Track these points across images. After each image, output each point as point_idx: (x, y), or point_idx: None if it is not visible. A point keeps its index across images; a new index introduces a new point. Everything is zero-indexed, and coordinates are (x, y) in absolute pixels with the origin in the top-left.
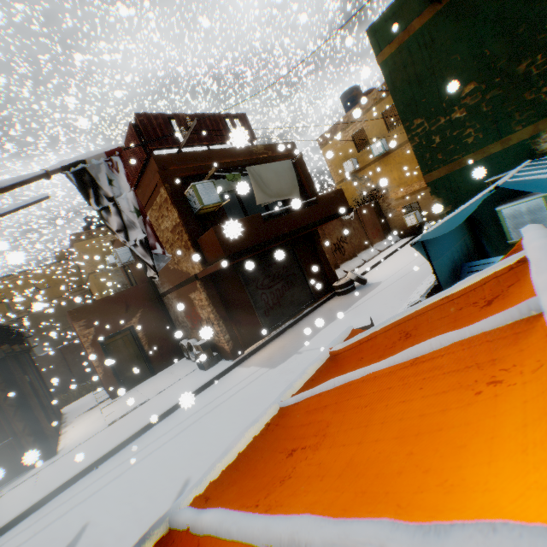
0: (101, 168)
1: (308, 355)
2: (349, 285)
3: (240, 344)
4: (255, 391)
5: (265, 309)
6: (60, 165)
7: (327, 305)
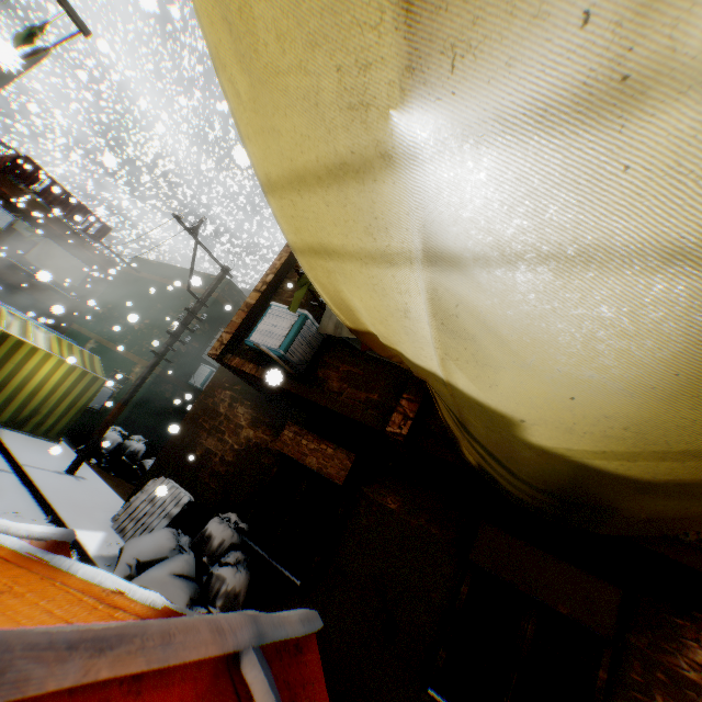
0: None
1: None
2: None
3: None
4: None
5: None
6: None
7: None
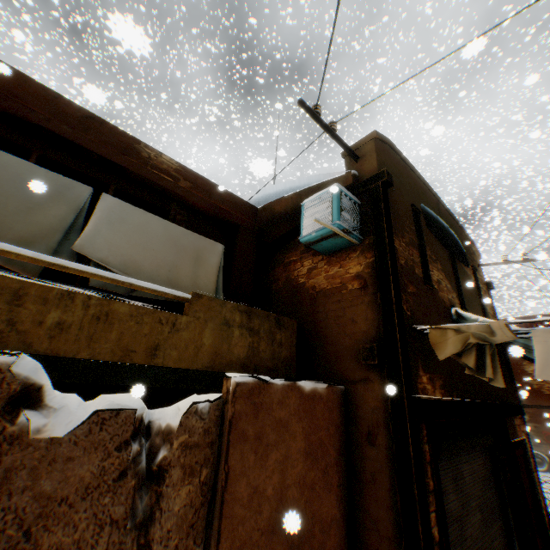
0: None
1: None
2: None
3: None
4: None
5: None
6: None
7: None
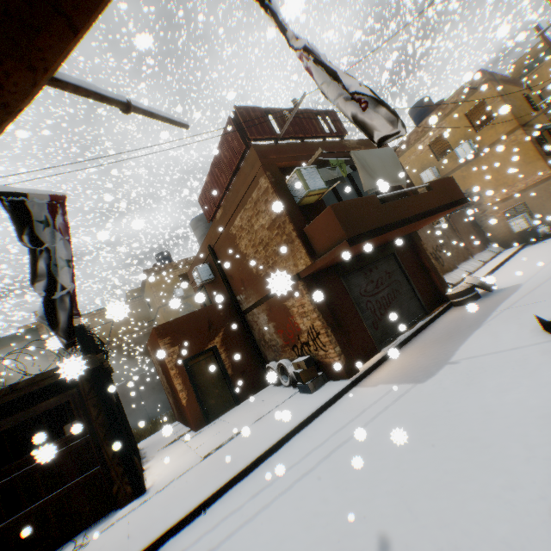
0: None
1: (474, 364)
2: (471, 291)
3: (353, 359)
4: (413, 410)
5: (372, 320)
6: None
7: (448, 316)
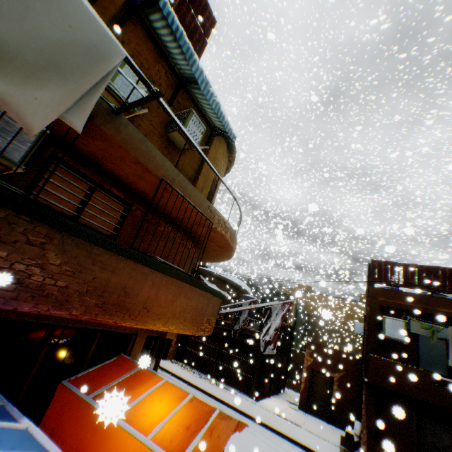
0: (277, 308)
1: None
2: None
3: None
4: None
5: None
6: (261, 305)
7: None
